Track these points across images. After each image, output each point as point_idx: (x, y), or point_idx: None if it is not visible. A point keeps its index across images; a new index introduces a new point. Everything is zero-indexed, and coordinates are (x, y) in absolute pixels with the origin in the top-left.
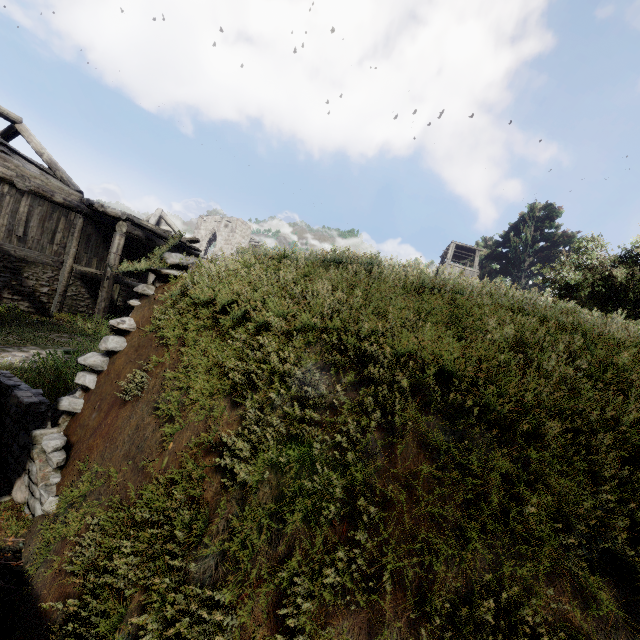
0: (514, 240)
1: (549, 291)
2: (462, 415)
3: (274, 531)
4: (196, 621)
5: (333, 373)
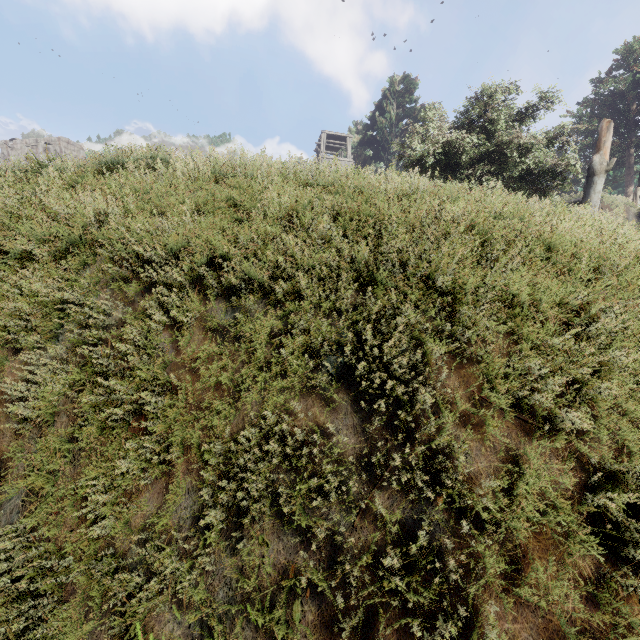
0: (379, 121)
1: (405, 168)
2: (238, 293)
3: (76, 451)
4: (5, 553)
5: (116, 287)
